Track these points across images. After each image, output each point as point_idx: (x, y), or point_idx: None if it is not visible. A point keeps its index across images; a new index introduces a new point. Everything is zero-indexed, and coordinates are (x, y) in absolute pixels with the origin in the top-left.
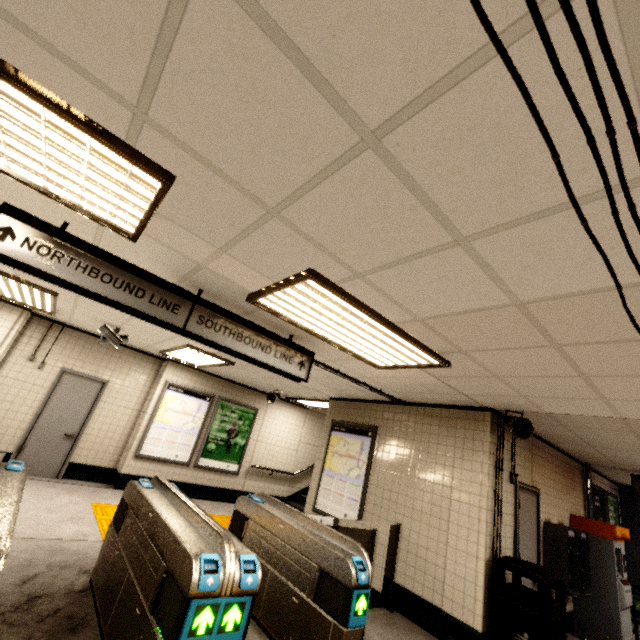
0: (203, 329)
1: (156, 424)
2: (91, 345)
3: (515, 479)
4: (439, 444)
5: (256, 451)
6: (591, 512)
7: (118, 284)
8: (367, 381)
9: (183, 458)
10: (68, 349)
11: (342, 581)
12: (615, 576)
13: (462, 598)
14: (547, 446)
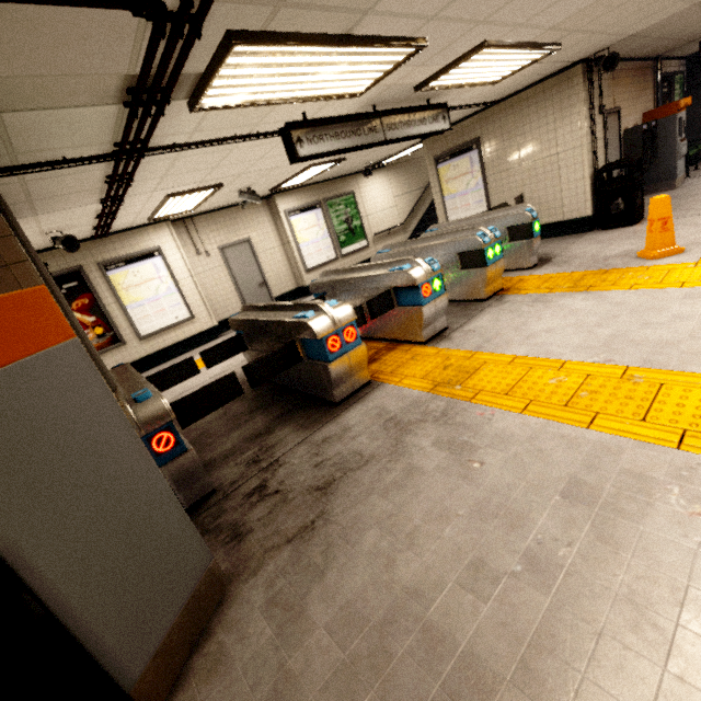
0: (392, 133)
1: (301, 246)
2: (217, 220)
3: (603, 110)
4: (540, 119)
5: (370, 224)
6: (659, 101)
7: (348, 135)
8: (472, 101)
9: (332, 256)
10: (208, 233)
11: (523, 223)
12: (676, 140)
13: (576, 206)
14: (624, 63)
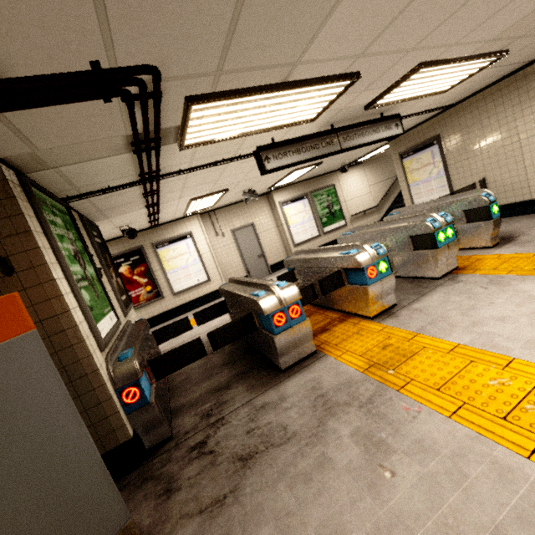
0: (347, 143)
1: (291, 227)
2: (231, 211)
3: None
4: (498, 113)
5: (348, 207)
6: None
7: (308, 149)
8: (427, 108)
9: (315, 234)
10: (224, 220)
11: (480, 206)
12: None
13: None
14: None
